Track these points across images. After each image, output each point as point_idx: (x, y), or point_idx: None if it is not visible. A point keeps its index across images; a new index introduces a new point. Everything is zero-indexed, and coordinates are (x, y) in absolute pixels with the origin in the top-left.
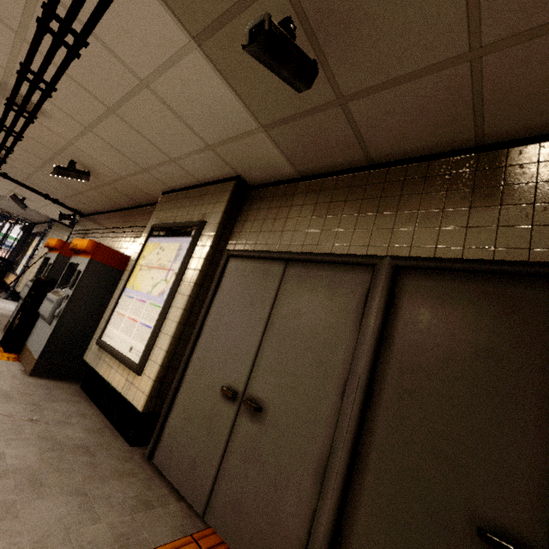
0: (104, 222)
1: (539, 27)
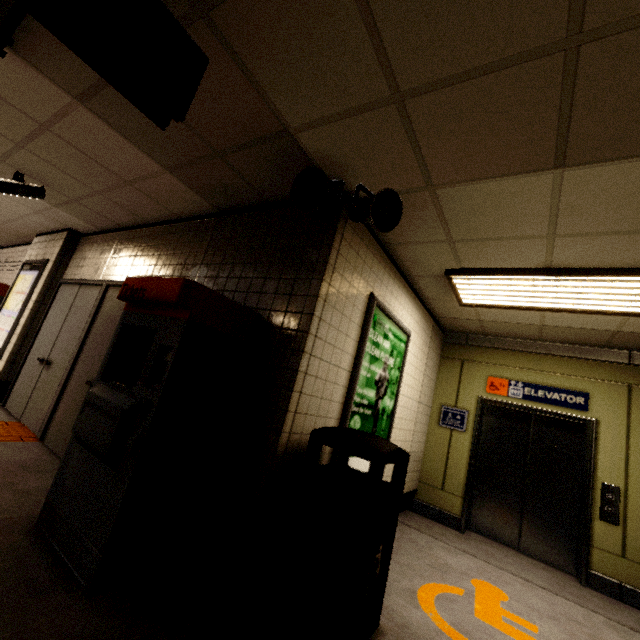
0: (5, 256)
1: (106, 189)
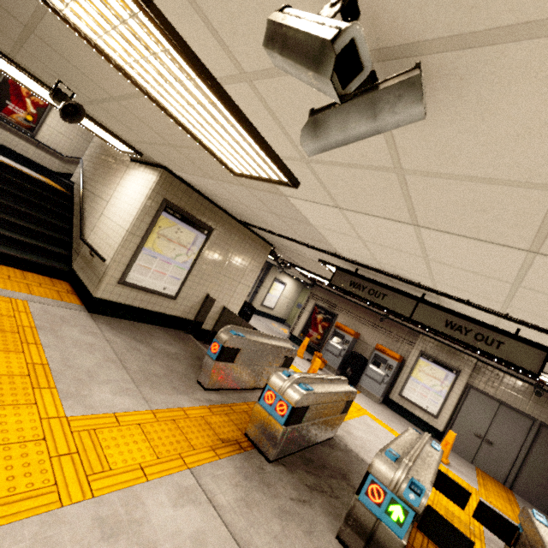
0: (352, 308)
1: None
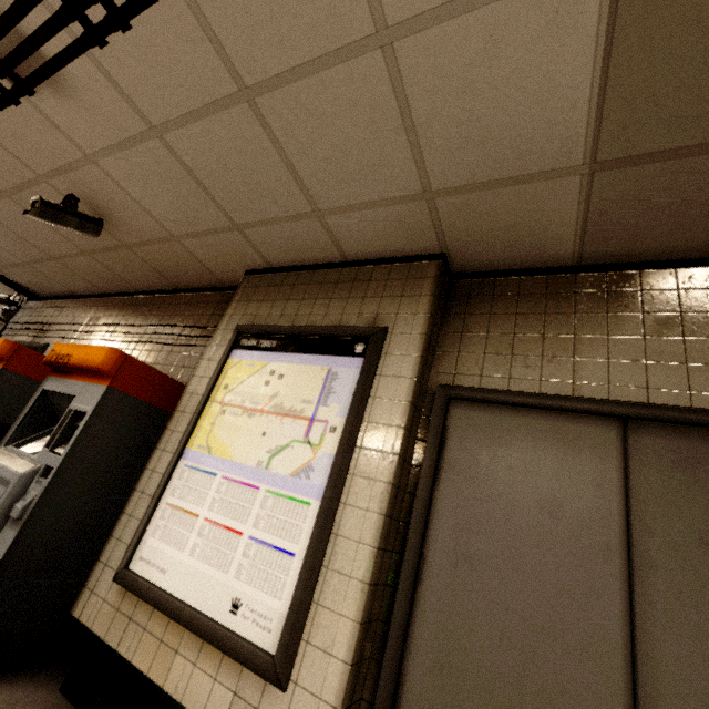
0: (89, 313)
1: None
